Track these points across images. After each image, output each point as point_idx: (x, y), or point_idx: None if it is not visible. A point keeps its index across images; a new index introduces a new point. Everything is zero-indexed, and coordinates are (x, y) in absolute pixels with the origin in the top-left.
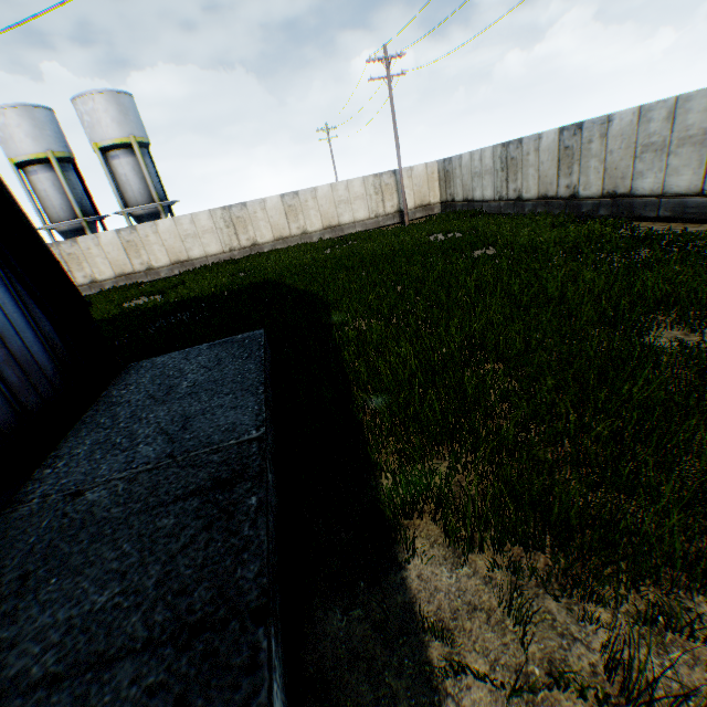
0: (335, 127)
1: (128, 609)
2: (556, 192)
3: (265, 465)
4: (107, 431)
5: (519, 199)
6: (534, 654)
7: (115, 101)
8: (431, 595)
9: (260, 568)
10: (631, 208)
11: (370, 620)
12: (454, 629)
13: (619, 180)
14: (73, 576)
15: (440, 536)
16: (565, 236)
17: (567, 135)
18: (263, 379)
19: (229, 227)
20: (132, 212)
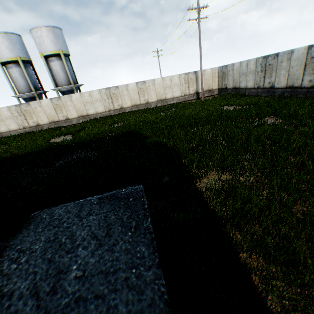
0: (161, 50)
1: None
2: (300, 84)
3: None
4: None
5: (272, 88)
6: None
7: (52, 31)
8: None
9: None
10: None
11: None
12: None
13: None
14: None
15: None
16: None
17: None
18: (164, 289)
19: (108, 98)
20: (59, 89)
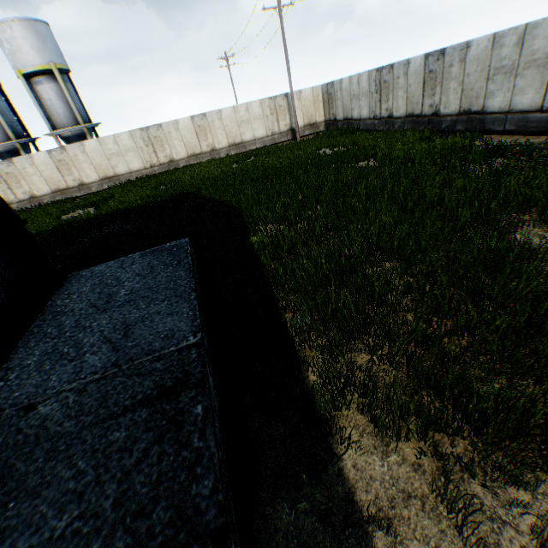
0: (233, 55)
1: (88, 535)
2: (421, 111)
3: (206, 371)
4: (55, 341)
5: (390, 117)
6: (469, 540)
7: (32, 29)
8: (368, 485)
9: (214, 483)
10: (482, 123)
11: (316, 512)
12: (394, 517)
13: (473, 100)
14: (31, 498)
15: (367, 425)
16: (432, 149)
17: (431, 60)
18: (193, 285)
19: (148, 146)
20: (60, 134)
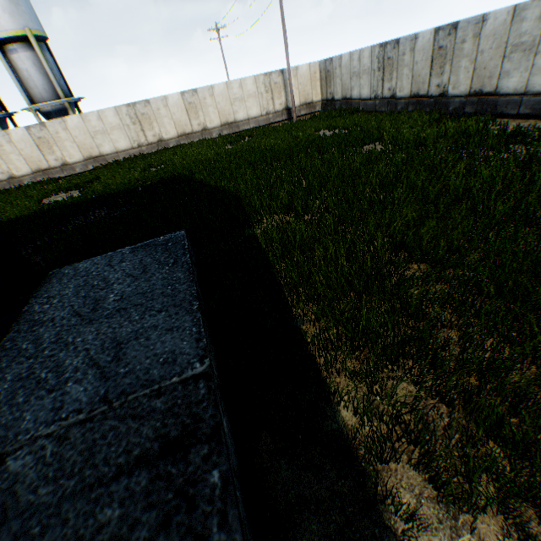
0: (224, 27)
1: None
2: (427, 91)
3: (219, 415)
4: (30, 361)
5: (393, 98)
6: None
7: None
8: None
9: None
10: (494, 106)
11: None
12: None
13: (486, 80)
14: None
15: (424, 486)
16: (444, 133)
17: (442, 35)
18: (195, 291)
19: (135, 123)
20: (39, 109)
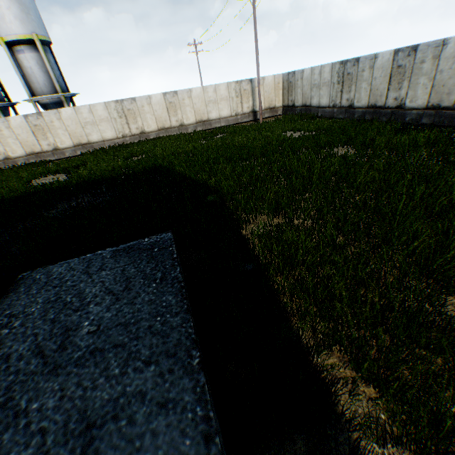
0: (201, 43)
1: None
2: (384, 103)
3: None
4: None
5: (351, 107)
6: None
7: None
8: None
9: None
10: (452, 119)
11: None
12: None
13: (444, 95)
14: None
15: None
16: (414, 141)
17: (401, 56)
18: (192, 331)
19: (121, 117)
20: (39, 101)
